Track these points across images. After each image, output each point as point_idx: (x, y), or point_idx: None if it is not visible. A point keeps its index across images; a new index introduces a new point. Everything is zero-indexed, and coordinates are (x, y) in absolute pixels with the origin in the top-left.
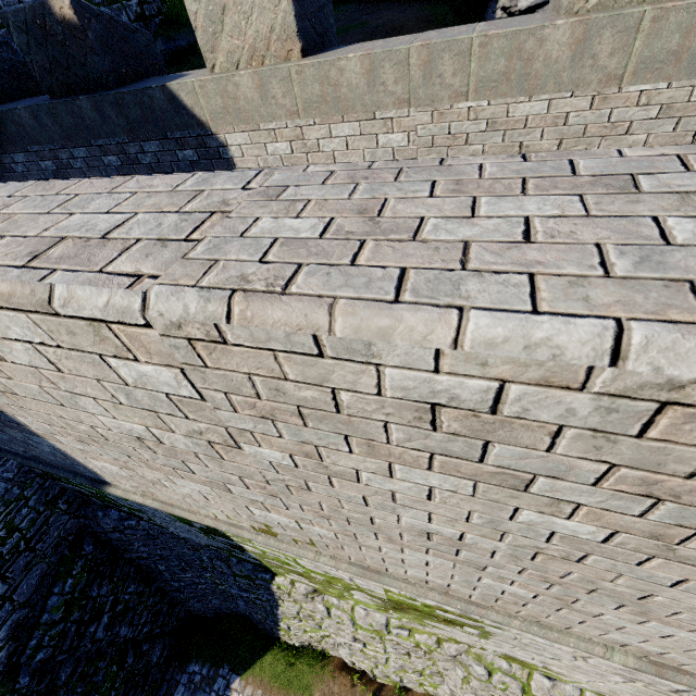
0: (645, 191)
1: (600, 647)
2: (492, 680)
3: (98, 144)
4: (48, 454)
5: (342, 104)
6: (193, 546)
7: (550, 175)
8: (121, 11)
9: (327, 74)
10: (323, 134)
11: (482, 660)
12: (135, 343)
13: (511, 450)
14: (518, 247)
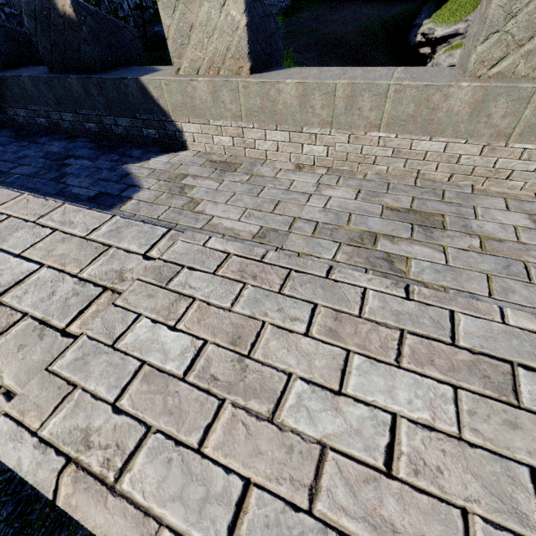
0: (525, 406)
1: None
2: None
3: (82, 112)
4: None
5: (277, 117)
6: None
7: (429, 335)
8: (123, 1)
9: (268, 92)
10: (259, 136)
11: None
12: None
13: None
14: (376, 481)
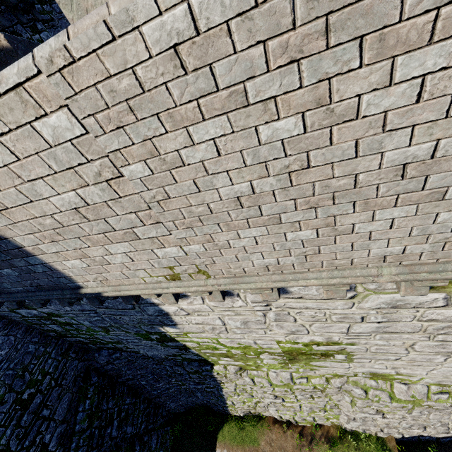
0: None
1: (374, 268)
2: (368, 396)
3: None
4: (42, 275)
5: None
6: (158, 361)
7: None
8: None
9: None
10: None
11: (358, 384)
12: (40, 95)
13: (223, 65)
14: None
